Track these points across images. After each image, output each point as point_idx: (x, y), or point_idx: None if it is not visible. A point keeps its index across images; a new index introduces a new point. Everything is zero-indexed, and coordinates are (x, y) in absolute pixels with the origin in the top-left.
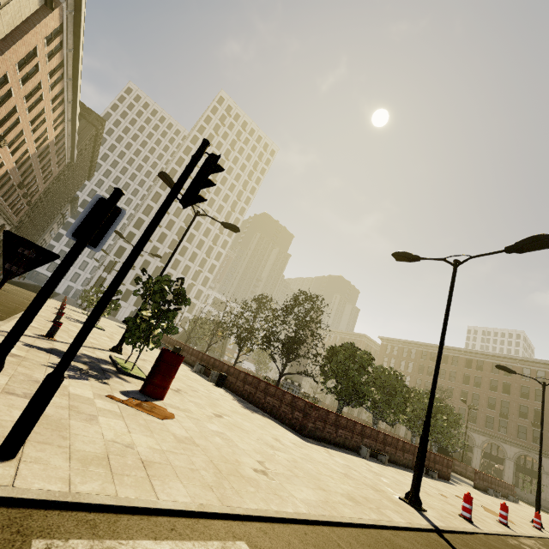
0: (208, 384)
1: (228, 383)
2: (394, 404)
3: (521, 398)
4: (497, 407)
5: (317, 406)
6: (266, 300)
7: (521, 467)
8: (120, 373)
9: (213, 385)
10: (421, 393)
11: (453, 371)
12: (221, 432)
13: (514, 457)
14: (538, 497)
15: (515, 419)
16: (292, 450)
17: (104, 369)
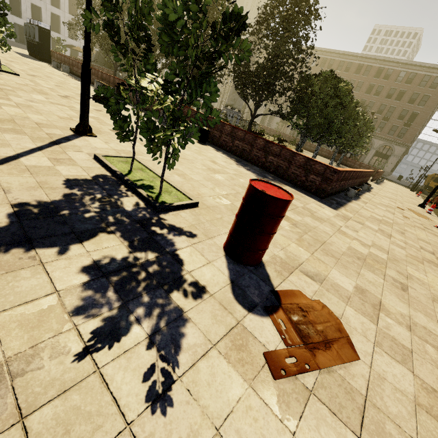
0: (197, 146)
1: (209, 137)
2: (343, 132)
3: (407, 104)
4: (384, 113)
5: (340, 170)
6: (219, 4)
7: (379, 153)
8: (159, 211)
9: (199, 144)
10: (359, 115)
11: (361, 82)
12: (358, 288)
13: (377, 147)
14: (432, 193)
15: (393, 121)
16: (372, 250)
17: (136, 218)
